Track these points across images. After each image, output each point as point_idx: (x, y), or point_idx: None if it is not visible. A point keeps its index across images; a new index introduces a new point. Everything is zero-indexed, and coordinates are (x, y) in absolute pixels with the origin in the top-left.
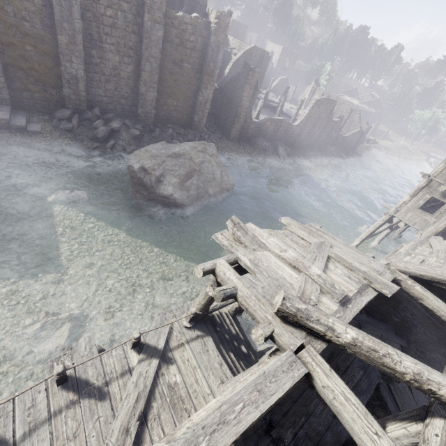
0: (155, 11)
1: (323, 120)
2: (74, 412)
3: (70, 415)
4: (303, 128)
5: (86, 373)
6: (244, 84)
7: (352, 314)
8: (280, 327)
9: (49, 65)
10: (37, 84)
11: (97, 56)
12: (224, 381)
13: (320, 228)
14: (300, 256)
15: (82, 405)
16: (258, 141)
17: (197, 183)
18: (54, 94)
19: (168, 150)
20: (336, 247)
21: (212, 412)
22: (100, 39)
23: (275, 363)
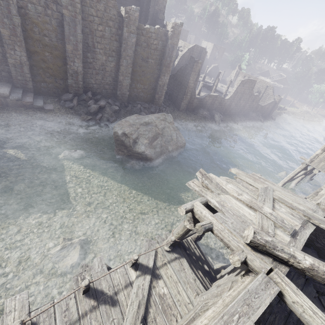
0: (130, 25)
1: (246, 95)
2: (95, 315)
3: (93, 317)
4: (232, 101)
5: (101, 285)
6: (190, 72)
7: (302, 244)
8: (251, 254)
9: (59, 65)
10: (51, 78)
11: (91, 57)
12: (198, 293)
13: (261, 176)
14: (253, 199)
15: (101, 309)
16: (200, 111)
17: (161, 143)
18: (62, 84)
19: (141, 120)
20: (277, 190)
21: (217, 321)
22: (93, 46)
23: (255, 283)
